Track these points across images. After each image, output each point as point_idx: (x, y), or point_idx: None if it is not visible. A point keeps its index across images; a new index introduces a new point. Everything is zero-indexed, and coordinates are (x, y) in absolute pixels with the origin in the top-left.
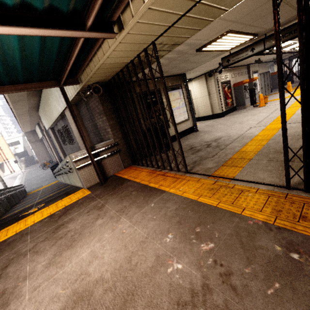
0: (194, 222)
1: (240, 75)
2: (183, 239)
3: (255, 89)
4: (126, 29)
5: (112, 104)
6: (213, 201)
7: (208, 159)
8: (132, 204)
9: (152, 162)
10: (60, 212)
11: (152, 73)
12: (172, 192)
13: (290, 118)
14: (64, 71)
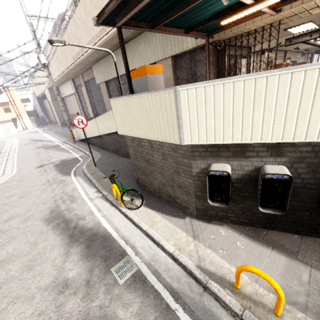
0: None
1: (279, 59)
2: None
3: None
4: (282, 13)
5: (217, 58)
6: None
7: None
8: None
9: None
10: None
11: (269, 39)
12: None
13: None
14: (223, 28)
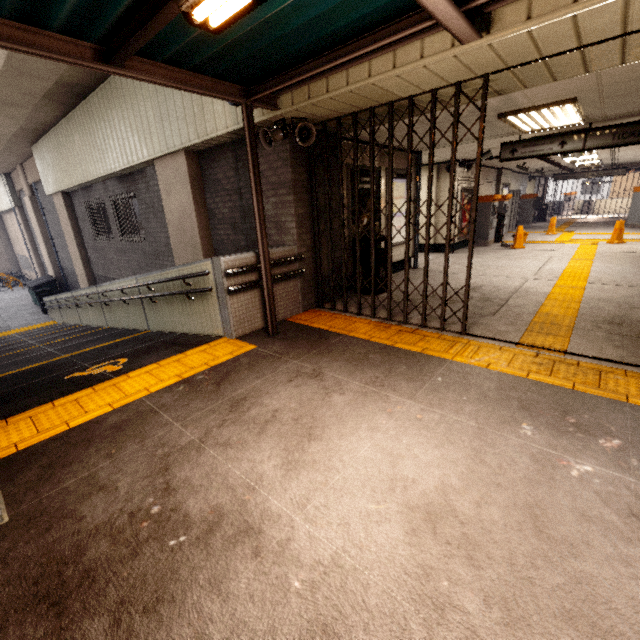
0: (555, 410)
1: (487, 185)
2: (557, 432)
3: (504, 216)
4: (496, 35)
5: (309, 174)
6: (561, 381)
7: (487, 317)
8: (391, 375)
9: (377, 307)
10: (207, 376)
11: (456, 134)
12: (463, 361)
13: (589, 276)
14: (290, 73)
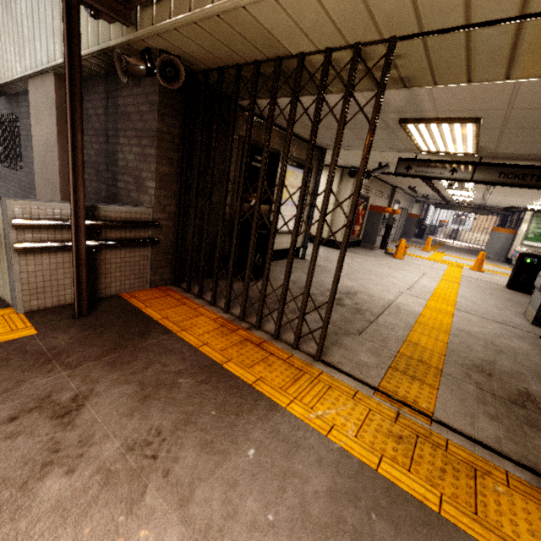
0: None
1: (382, 197)
2: None
3: (392, 228)
4: None
5: (183, 129)
6: (424, 488)
7: (352, 336)
8: (184, 430)
9: (231, 301)
10: None
11: (346, 111)
12: (299, 415)
13: (457, 301)
14: None
